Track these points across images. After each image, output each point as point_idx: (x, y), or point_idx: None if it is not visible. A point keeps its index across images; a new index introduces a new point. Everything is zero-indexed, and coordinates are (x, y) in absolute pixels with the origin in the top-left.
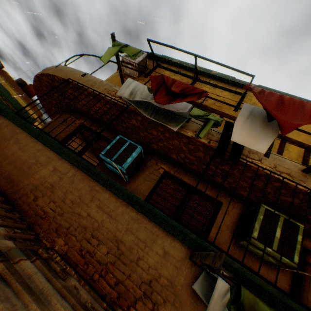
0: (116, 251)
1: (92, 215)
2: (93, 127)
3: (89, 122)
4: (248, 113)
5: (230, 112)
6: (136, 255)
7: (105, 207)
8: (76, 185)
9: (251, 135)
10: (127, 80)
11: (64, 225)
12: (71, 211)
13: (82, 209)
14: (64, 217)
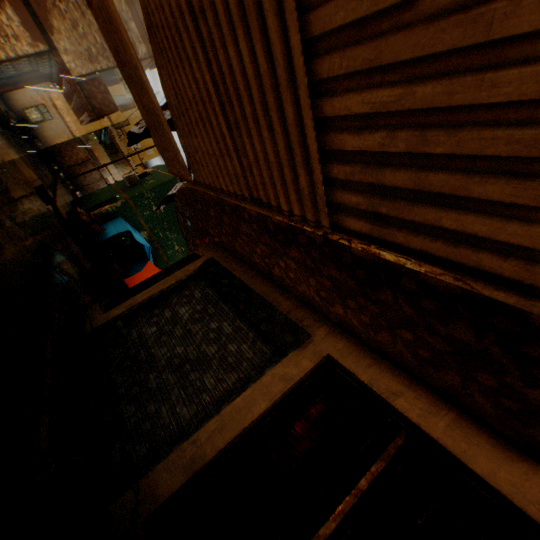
0: None
1: None
2: None
3: None
4: None
5: None
6: None
7: None
8: None
9: None
10: None
11: None
12: None
13: None
14: None
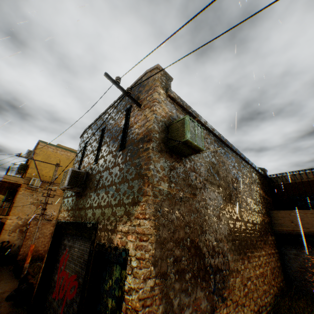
0: None
1: None
2: None
3: None
4: None
5: None
6: None
7: None
8: None
9: None
10: None
11: None
12: None
13: None
14: None
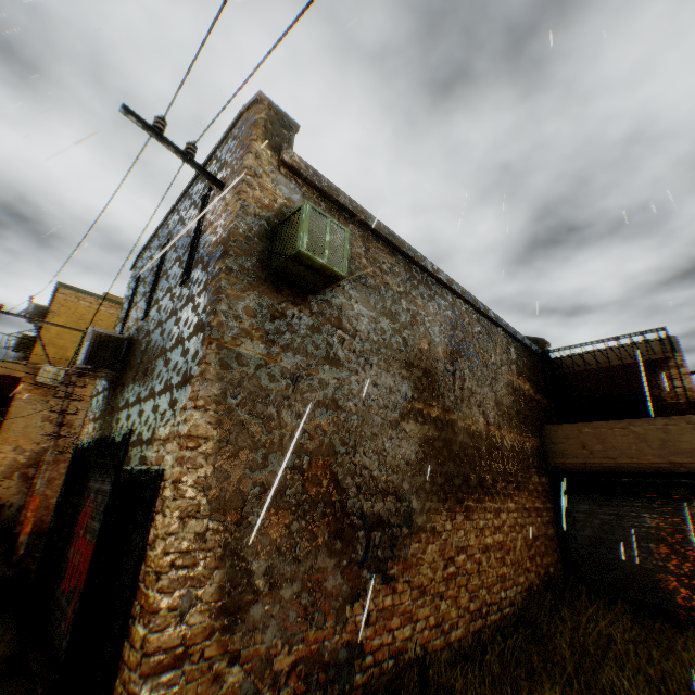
0: None
1: None
2: None
3: None
4: None
5: None
6: None
7: None
8: None
9: None
10: None
11: None
12: None
13: None
14: None
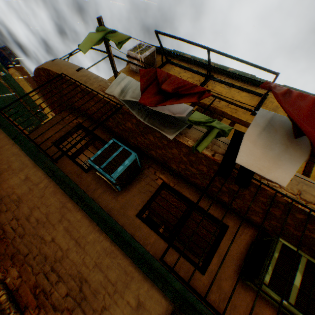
0: (78, 294)
1: (57, 241)
2: (90, 127)
3: (87, 122)
4: (264, 123)
5: (246, 115)
6: (102, 302)
7: (75, 231)
8: (46, 199)
9: (267, 156)
10: (119, 75)
11: (23, 250)
12: (34, 233)
13: (47, 231)
14: (25, 240)
